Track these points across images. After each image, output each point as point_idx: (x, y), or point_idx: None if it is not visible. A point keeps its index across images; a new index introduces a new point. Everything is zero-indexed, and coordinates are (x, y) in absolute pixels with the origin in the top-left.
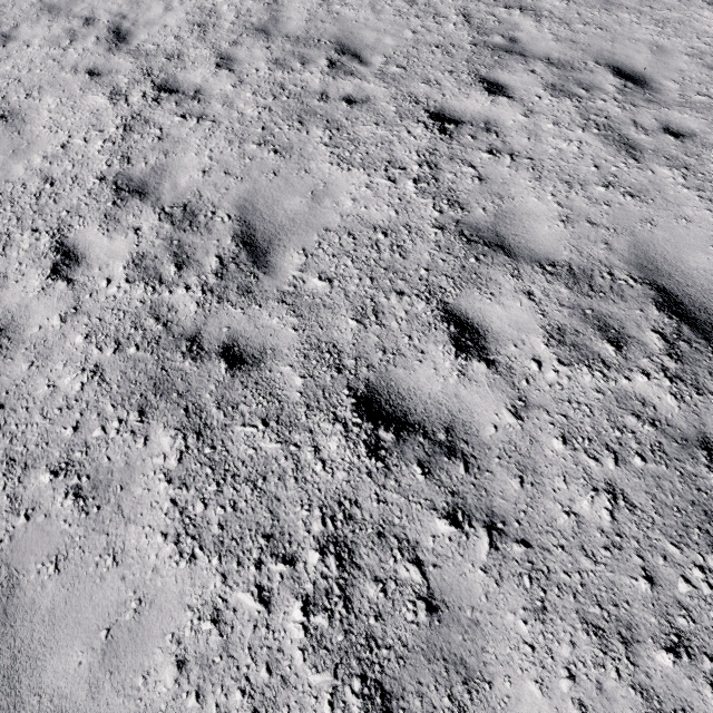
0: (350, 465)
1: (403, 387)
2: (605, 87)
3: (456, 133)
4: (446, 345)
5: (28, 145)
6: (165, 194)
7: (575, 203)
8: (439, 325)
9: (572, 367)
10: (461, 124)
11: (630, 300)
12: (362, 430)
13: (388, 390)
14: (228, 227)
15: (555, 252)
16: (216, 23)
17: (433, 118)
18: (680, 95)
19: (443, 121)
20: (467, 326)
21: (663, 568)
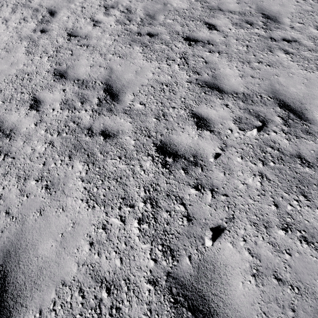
0: (184, 47)
1: (195, 36)
2: None
3: None
4: (206, 29)
5: (73, 0)
6: (120, 7)
7: None
8: (204, 25)
9: (239, 29)
10: None
11: (255, 17)
12: (186, 43)
13: (192, 37)
14: (141, 12)
15: (235, 9)
16: None
17: None
18: None
19: None
20: (211, 25)
21: (257, 54)
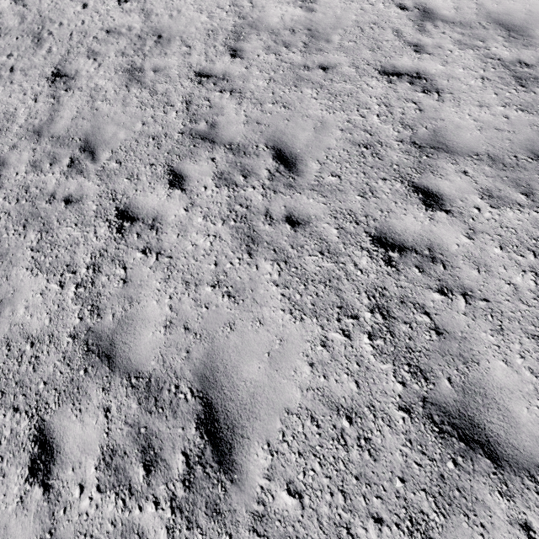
0: None
1: None
2: (261, 172)
3: (128, 231)
4: (23, 468)
5: None
6: None
7: (183, 306)
8: (28, 445)
9: (104, 494)
10: (136, 221)
11: (179, 416)
12: None
13: None
14: None
15: (146, 362)
16: (9, 128)
17: (119, 216)
18: (316, 176)
19: (124, 219)
20: (47, 447)
21: None
